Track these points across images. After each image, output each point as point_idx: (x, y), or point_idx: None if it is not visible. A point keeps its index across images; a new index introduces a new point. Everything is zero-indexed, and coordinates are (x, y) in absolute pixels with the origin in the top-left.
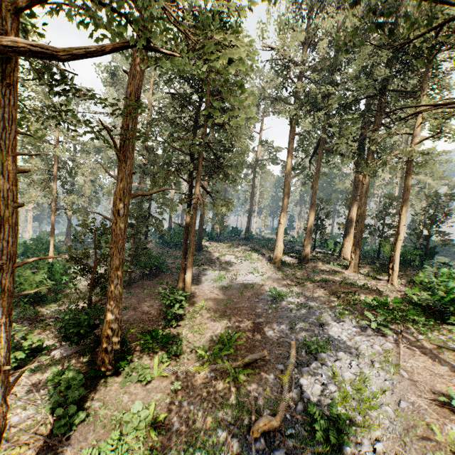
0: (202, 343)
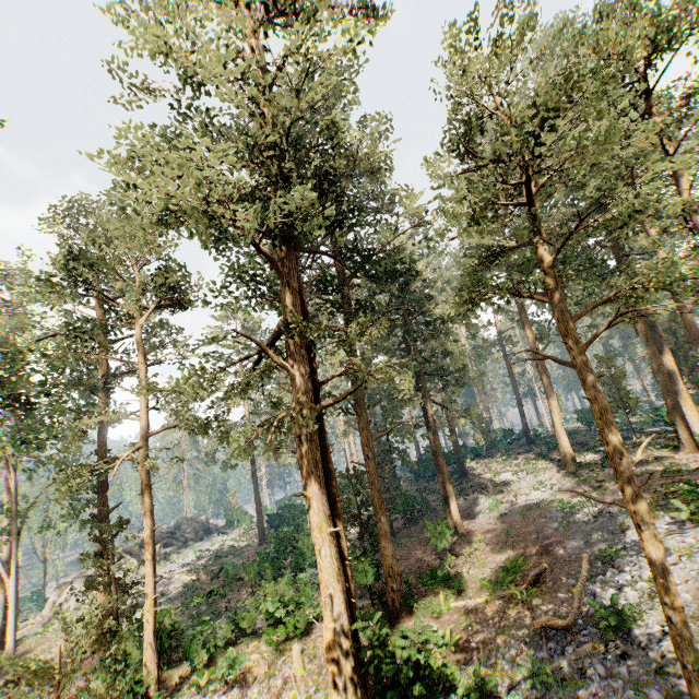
0: (486, 577)
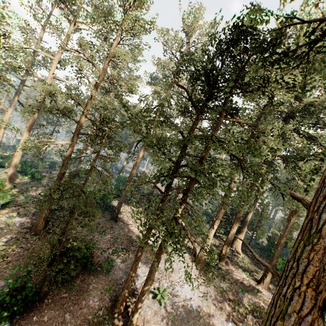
0: None
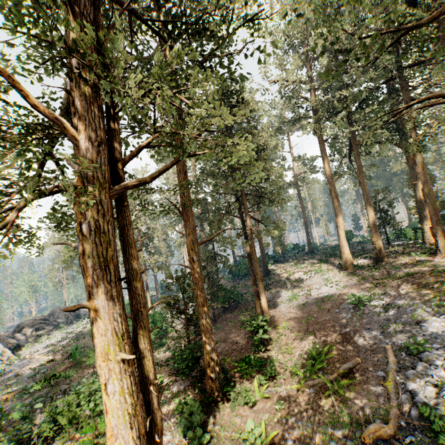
0: (294, 362)
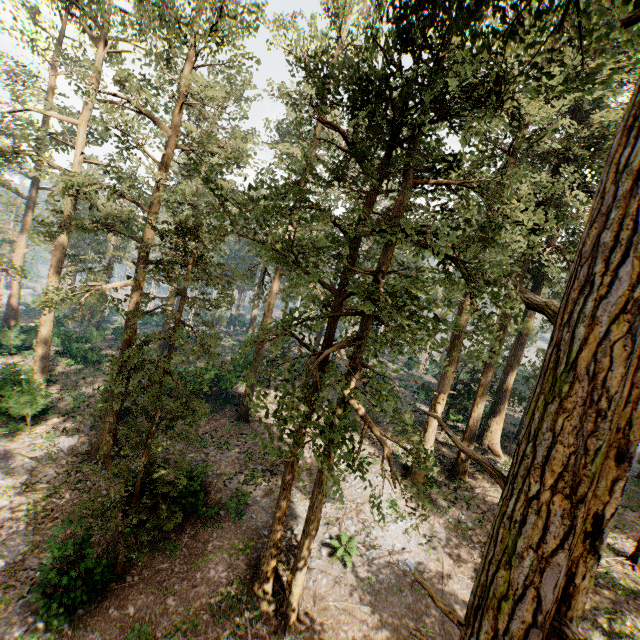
0: None
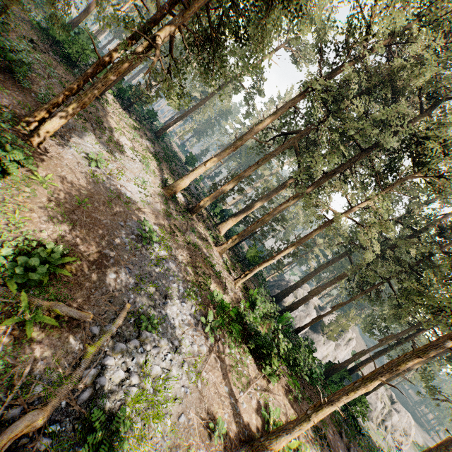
0: (5, 239)
